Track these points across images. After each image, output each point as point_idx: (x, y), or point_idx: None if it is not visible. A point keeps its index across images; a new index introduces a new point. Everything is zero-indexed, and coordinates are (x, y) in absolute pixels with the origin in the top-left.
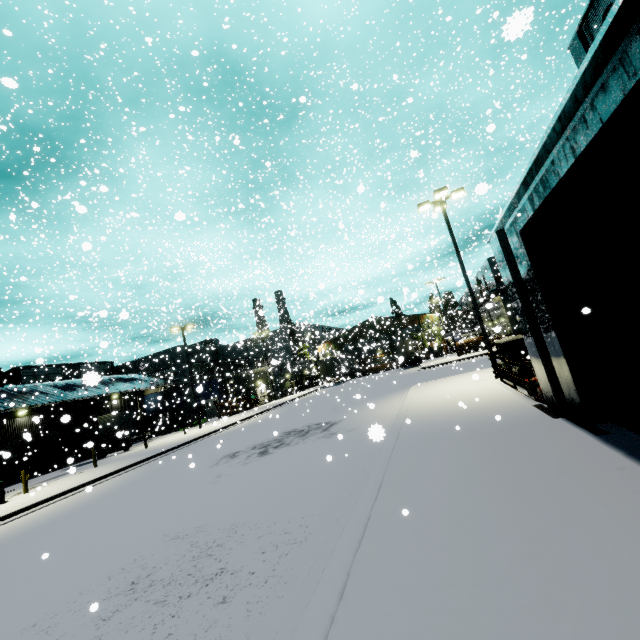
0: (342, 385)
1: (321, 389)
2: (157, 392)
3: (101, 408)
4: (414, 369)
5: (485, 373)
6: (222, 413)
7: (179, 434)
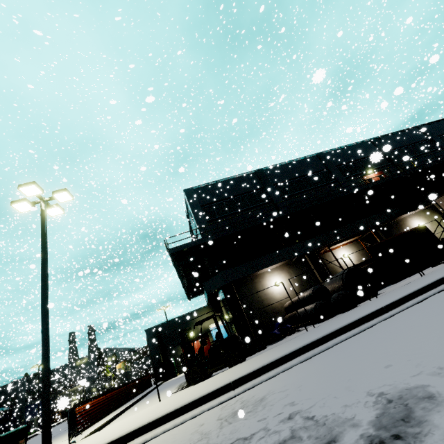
0: None
1: None
2: None
3: None
4: None
5: None
6: None
7: None
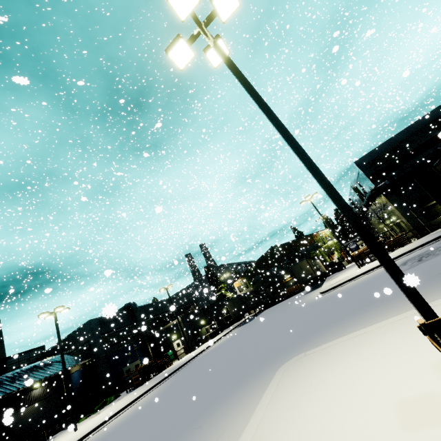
0: (250, 323)
1: (234, 329)
2: (79, 369)
3: (18, 403)
4: (315, 293)
5: (417, 339)
6: (128, 386)
7: (61, 438)
